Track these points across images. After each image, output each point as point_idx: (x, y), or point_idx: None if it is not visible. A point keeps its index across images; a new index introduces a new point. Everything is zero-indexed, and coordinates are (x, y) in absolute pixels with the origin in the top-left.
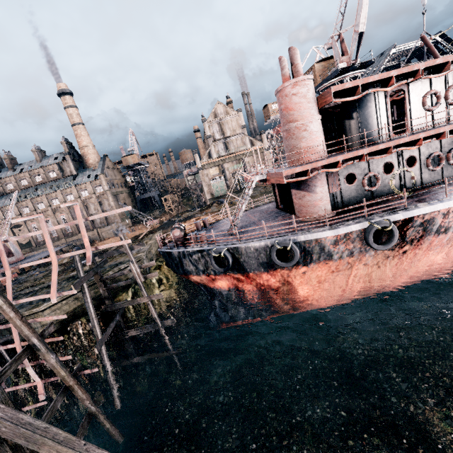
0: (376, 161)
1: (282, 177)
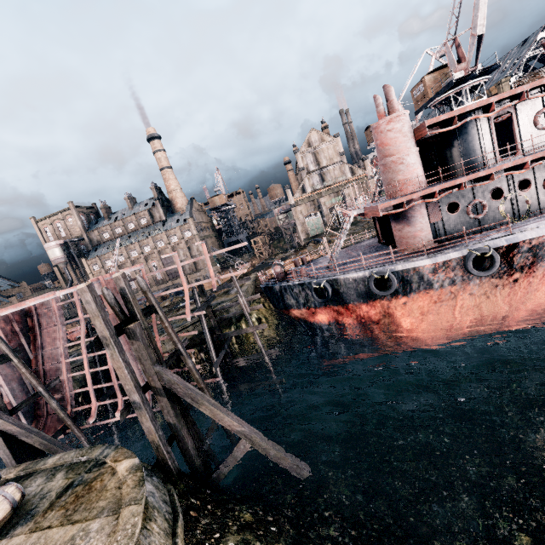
0: (481, 187)
1: (378, 210)
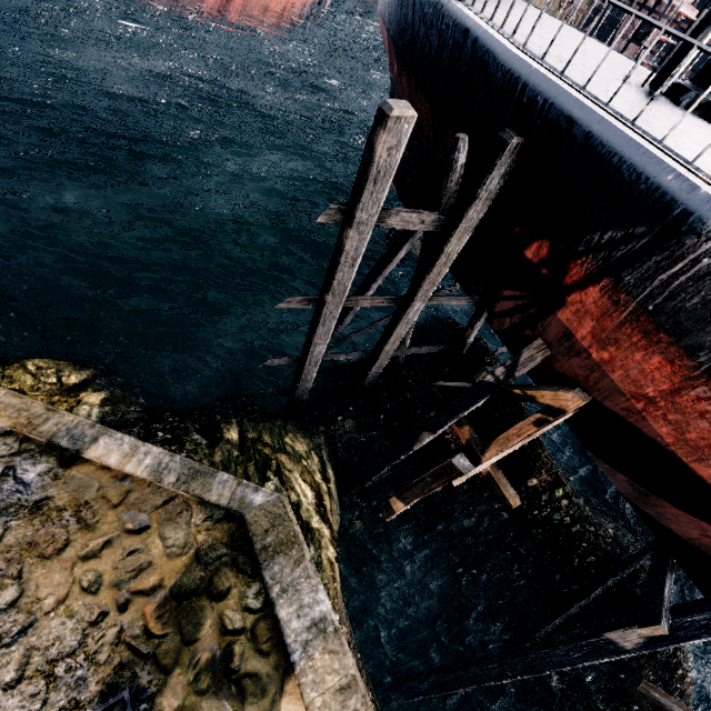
0: None
1: None
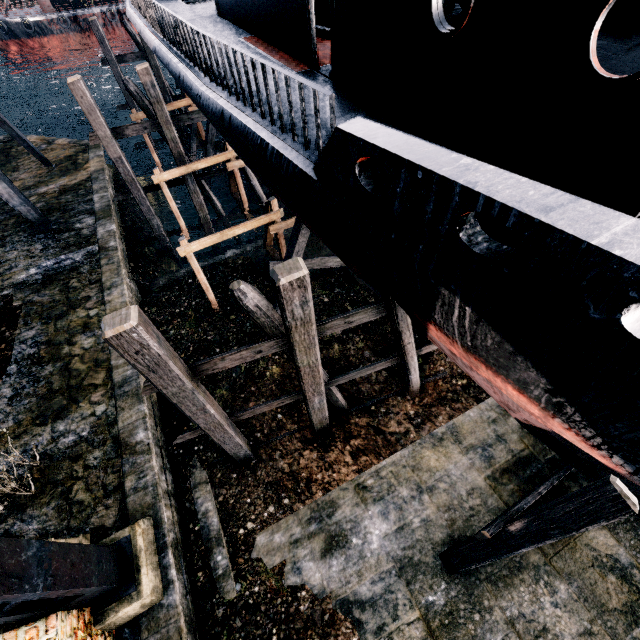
0: None
1: None
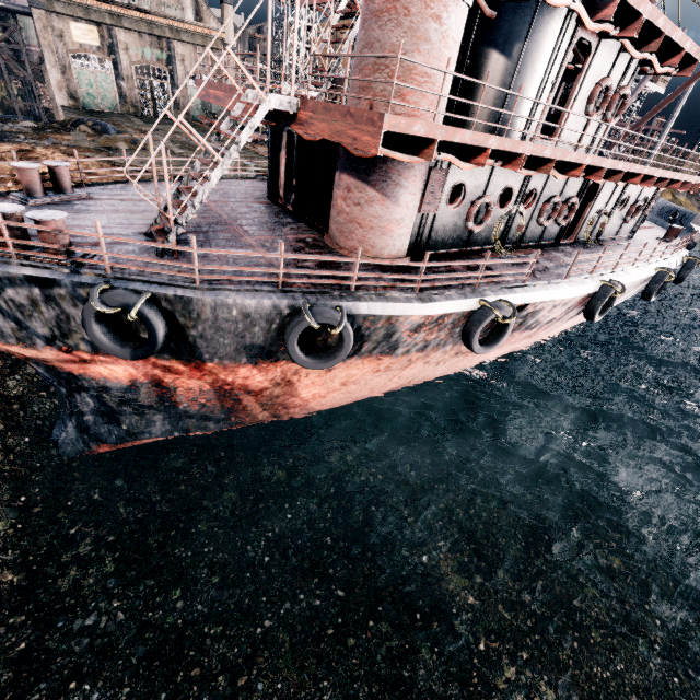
0: (500, 175)
1: (377, 131)
